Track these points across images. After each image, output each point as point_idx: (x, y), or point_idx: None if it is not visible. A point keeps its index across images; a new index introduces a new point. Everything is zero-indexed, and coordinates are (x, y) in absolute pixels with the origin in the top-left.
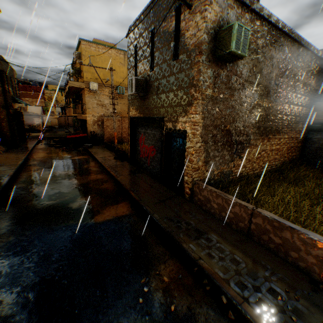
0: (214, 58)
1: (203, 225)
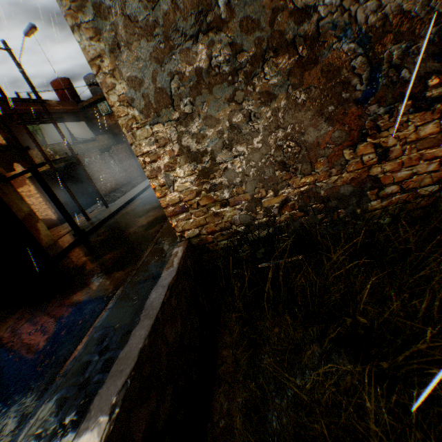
0: None
1: None
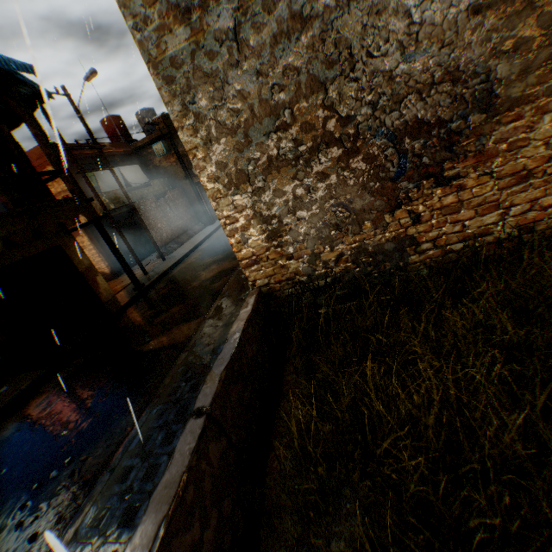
0: None
1: None
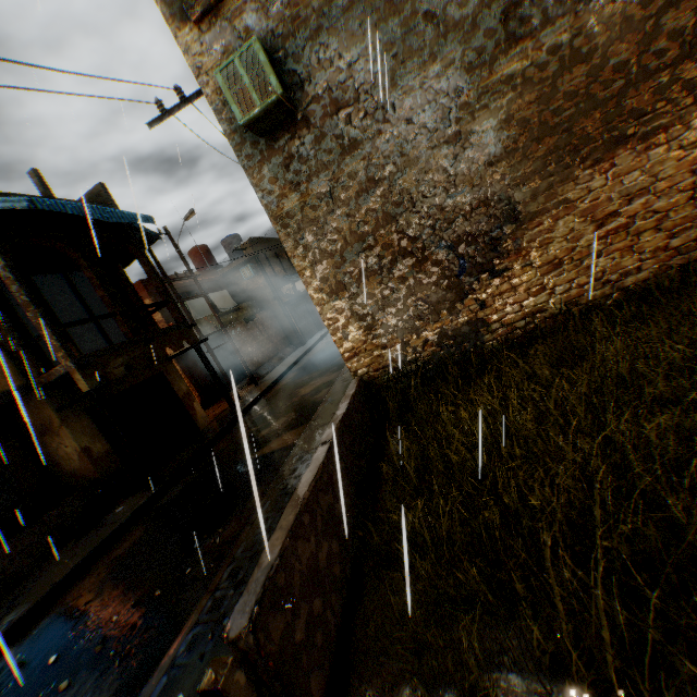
0: (261, 139)
1: None
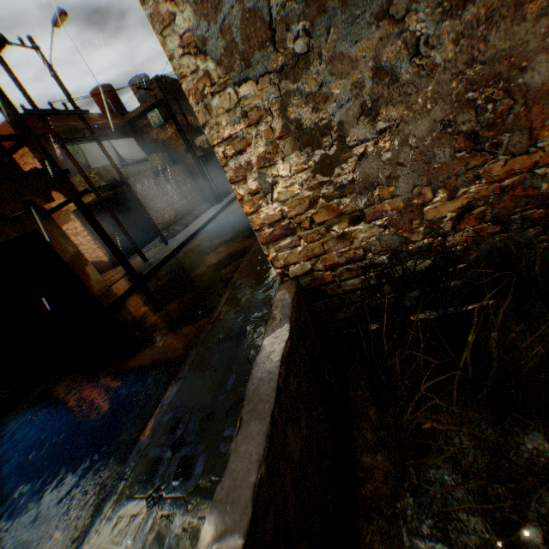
0: None
1: (206, 510)
